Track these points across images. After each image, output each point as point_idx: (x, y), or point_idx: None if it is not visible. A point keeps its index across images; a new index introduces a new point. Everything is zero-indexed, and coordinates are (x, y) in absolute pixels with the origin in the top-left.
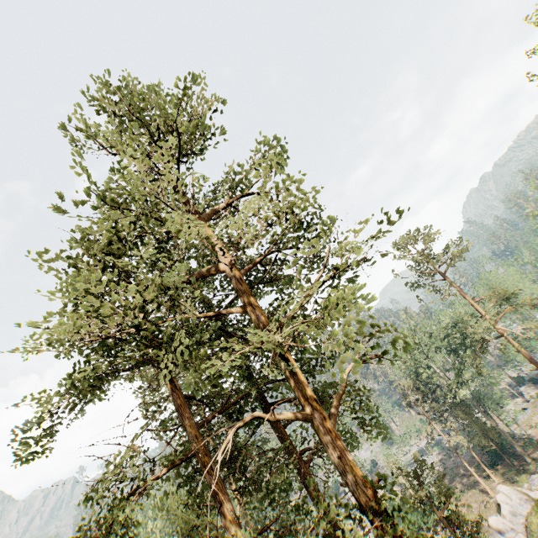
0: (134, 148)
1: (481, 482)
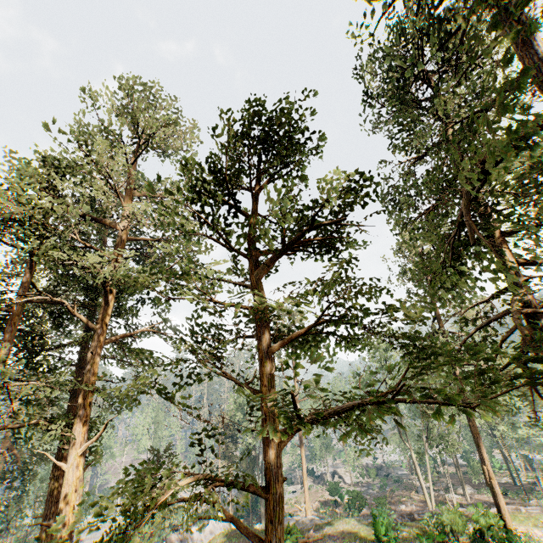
0: None
1: None
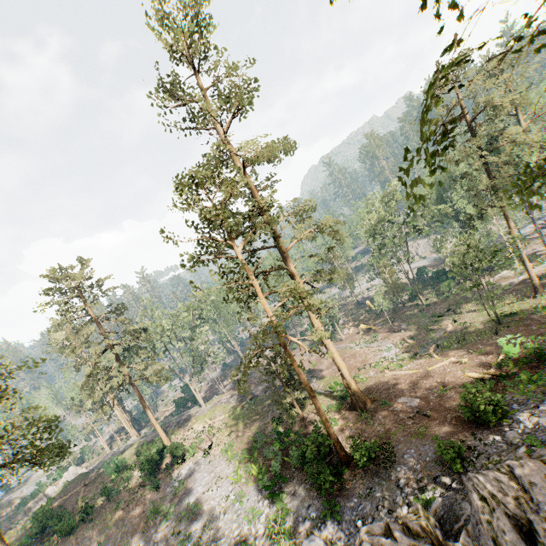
0: None
1: (106, 447)
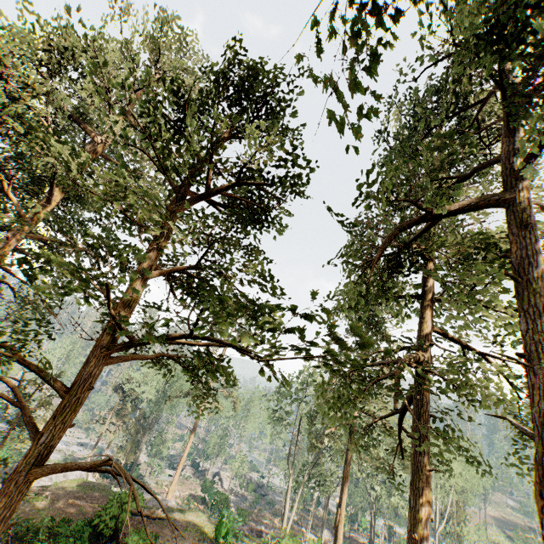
0: (149, 49)
1: None
